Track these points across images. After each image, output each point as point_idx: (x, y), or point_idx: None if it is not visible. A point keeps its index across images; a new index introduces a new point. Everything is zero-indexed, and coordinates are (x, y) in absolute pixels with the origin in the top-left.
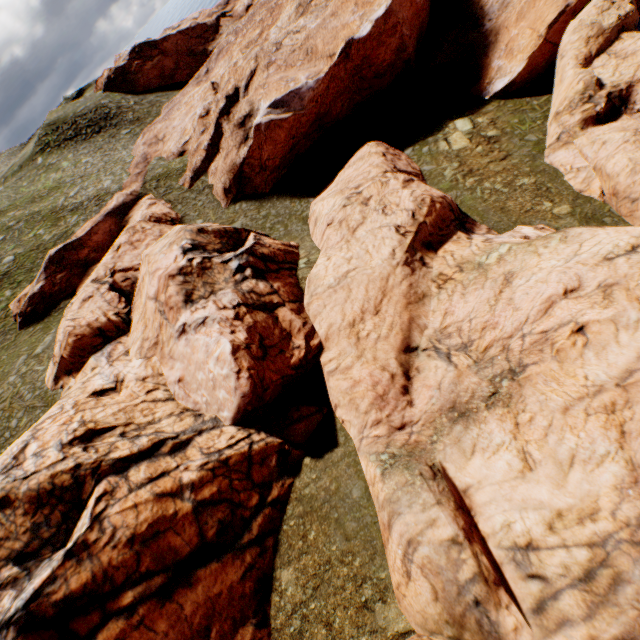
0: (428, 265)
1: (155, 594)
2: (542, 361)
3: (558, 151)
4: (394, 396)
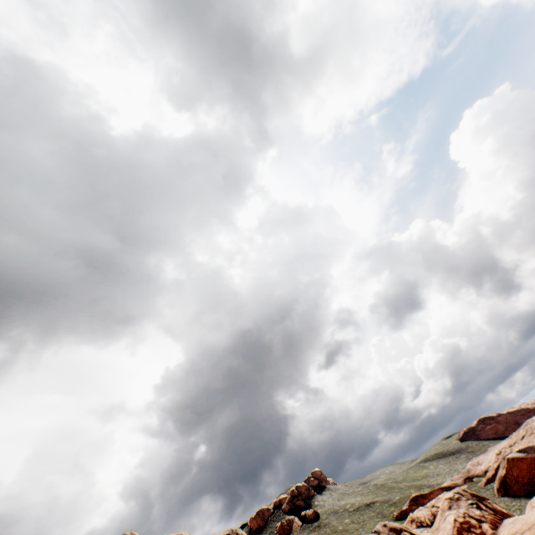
0: None
1: None
2: None
3: None
4: None
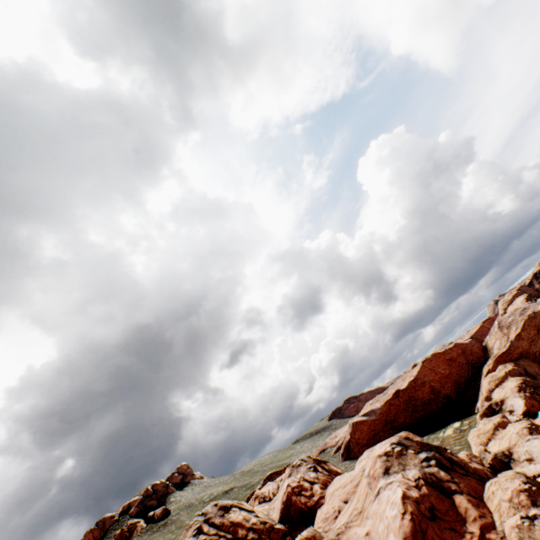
0: None
1: (227, 538)
2: (359, 485)
3: None
4: (331, 518)
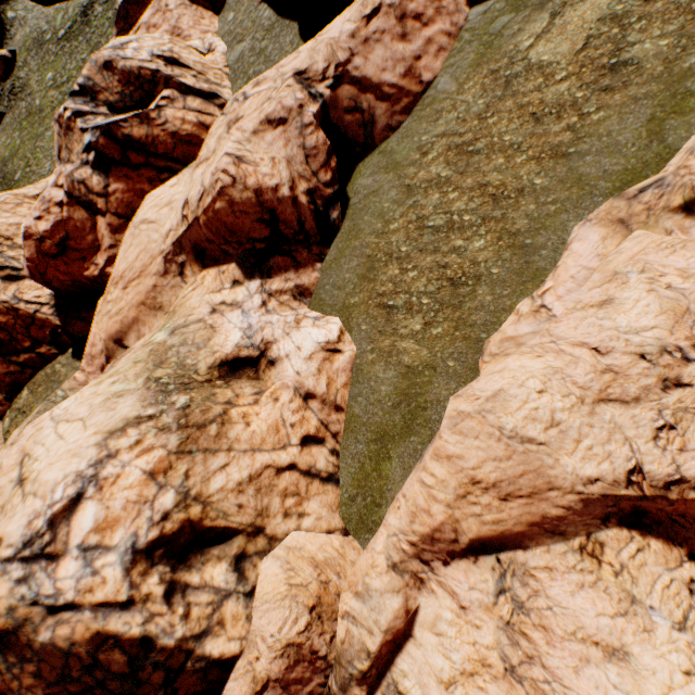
0: (186, 278)
1: None
2: None
3: (599, 228)
4: (97, 365)
